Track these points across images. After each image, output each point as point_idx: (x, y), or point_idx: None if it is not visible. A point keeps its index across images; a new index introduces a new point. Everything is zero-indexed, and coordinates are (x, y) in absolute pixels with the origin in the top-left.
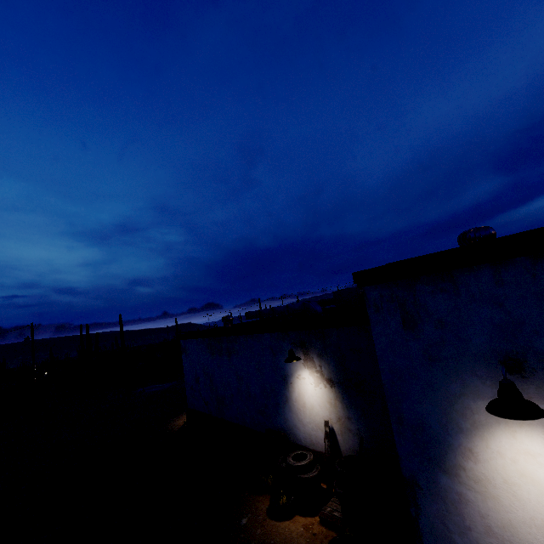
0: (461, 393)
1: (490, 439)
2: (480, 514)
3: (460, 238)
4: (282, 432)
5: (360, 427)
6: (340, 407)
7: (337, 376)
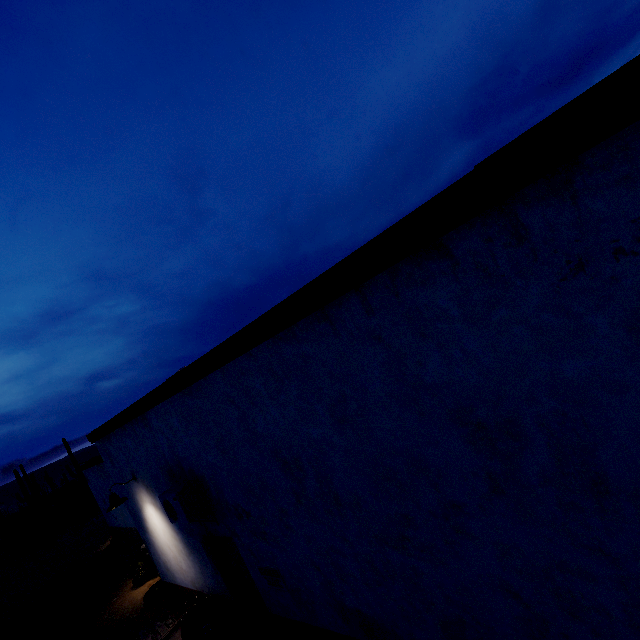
0: (133, 493)
1: (145, 512)
2: (158, 547)
3: None
4: None
5: None
6: None
7: None
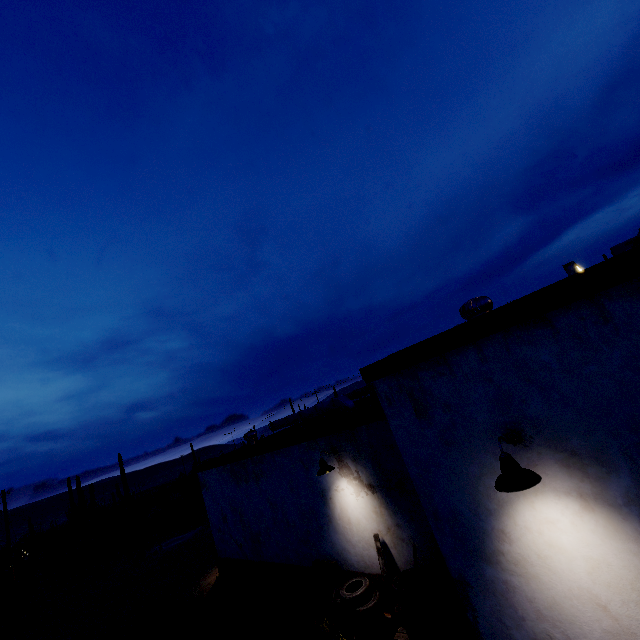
0: (480, 473)
1: (515, 516)
2: (528, 599)
3: (462, 310)
4: (332, 560)
5: (412, 533)
6: (387, 515)
7: (376, 480)
